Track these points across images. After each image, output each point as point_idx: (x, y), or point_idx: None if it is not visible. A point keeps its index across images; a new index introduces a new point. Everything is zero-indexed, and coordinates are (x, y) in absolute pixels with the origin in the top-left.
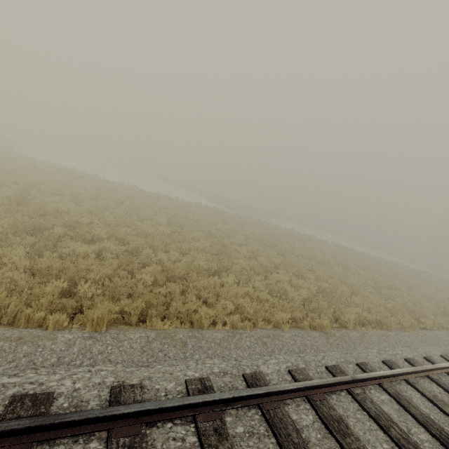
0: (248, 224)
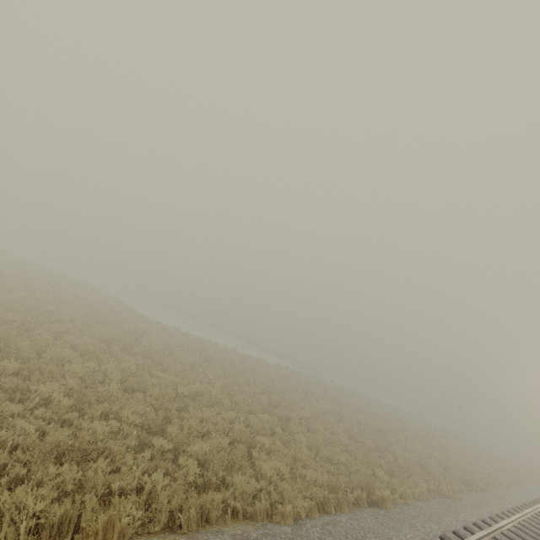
0: (357, 397)
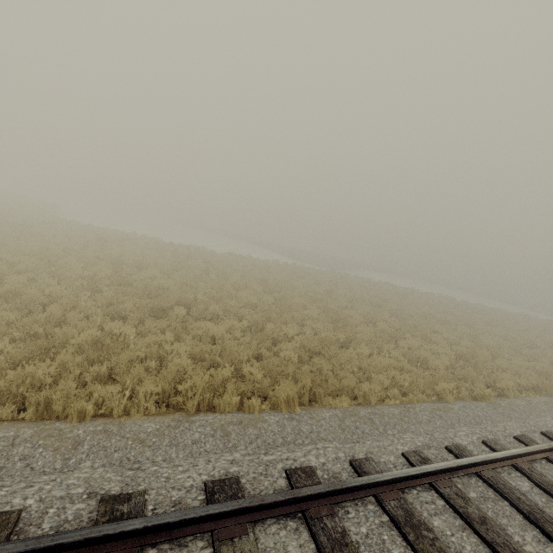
0: (341, 282)
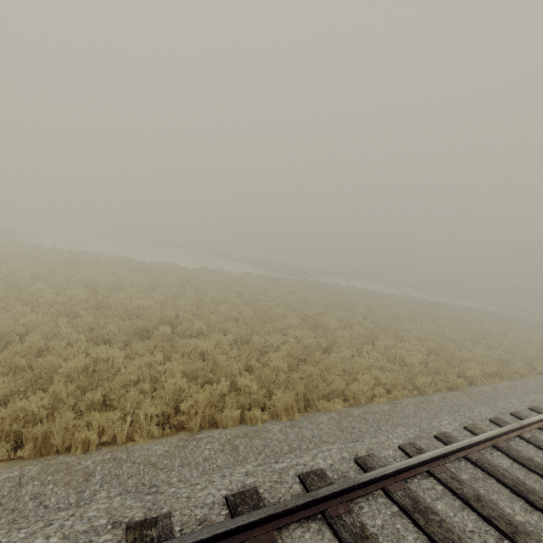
0: (313, 289)
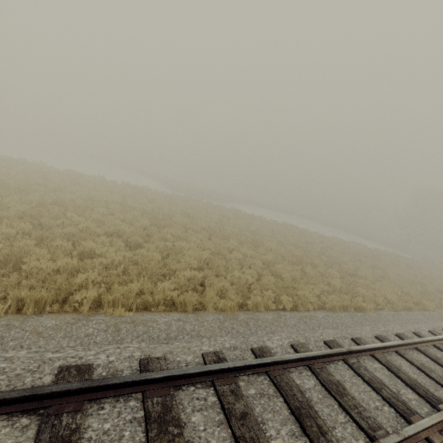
0: (168, 201)
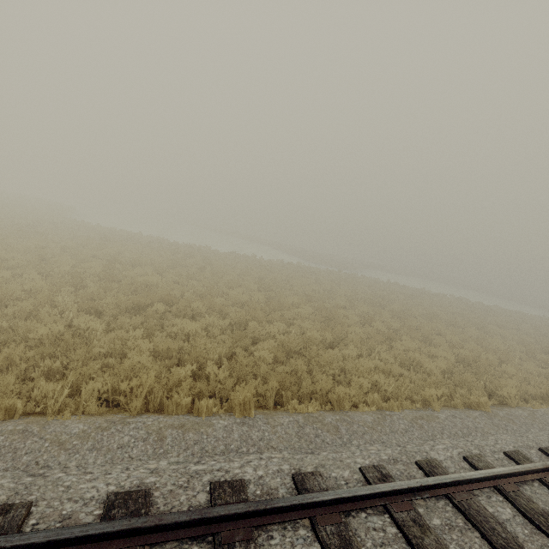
0: (345, 281)
